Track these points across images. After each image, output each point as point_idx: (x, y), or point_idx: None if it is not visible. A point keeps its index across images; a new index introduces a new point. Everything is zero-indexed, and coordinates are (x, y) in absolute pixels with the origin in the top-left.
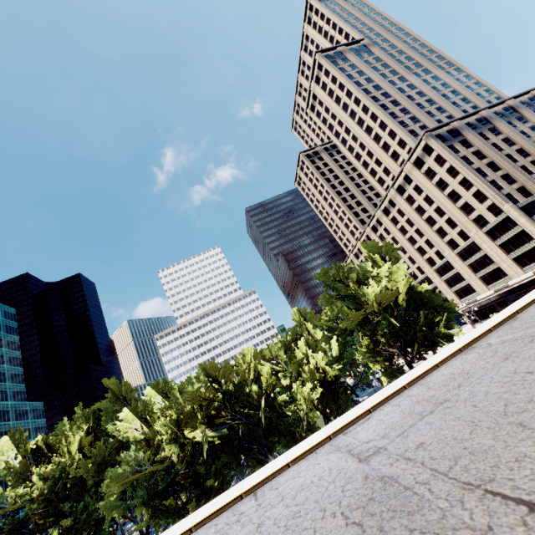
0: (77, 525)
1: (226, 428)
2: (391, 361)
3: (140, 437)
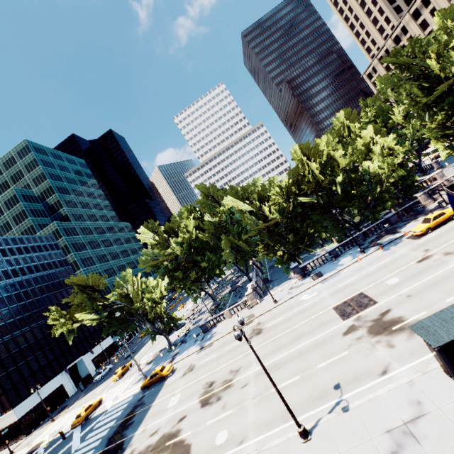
0: (208, 266)
1: (314, 196)
2: None
3: (248, 209)
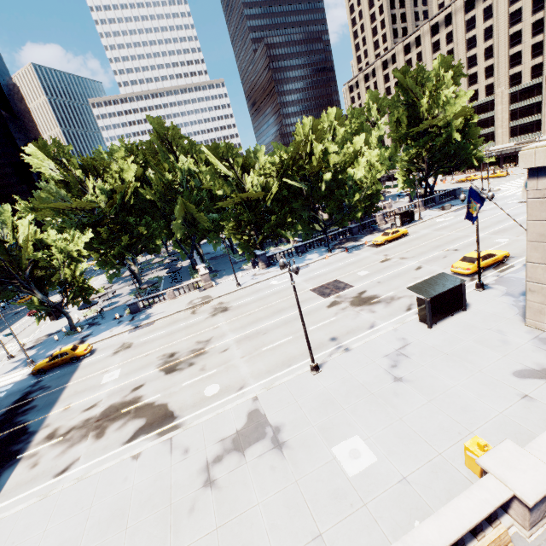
0: (146, 234)
1: (303, 184)
2: (412, 175)
3: (228, 174)
